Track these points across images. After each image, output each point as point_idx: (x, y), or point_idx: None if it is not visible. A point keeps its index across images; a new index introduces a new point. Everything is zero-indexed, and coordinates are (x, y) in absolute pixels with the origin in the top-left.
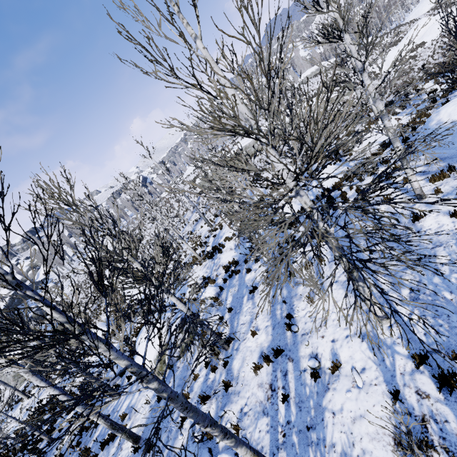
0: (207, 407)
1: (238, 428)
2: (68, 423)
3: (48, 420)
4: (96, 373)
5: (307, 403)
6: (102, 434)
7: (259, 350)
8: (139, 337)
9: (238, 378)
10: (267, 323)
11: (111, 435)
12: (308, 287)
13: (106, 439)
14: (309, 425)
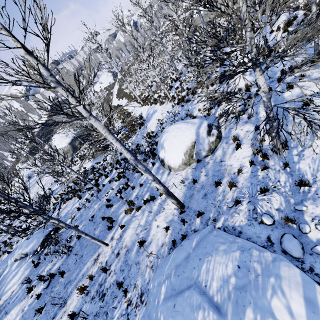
0: (267, 198)
1: None
2: (109, 183)
3: (92, 179)
4: (120, 158)
5: None
6: (140, 195)
7: None
8: (163, 135)
9: (317, 181)
10: None
11: (151, 197)
12: None
13: (148, 199)
14: None
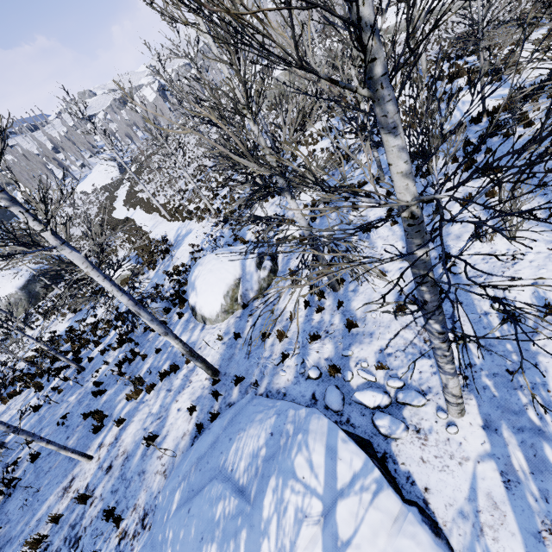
0: (318, 347)
1: (385, 367)
2: (101, 355)
3: (68, 350)
4: (124, 310)
5: (501, 347)
6: (155, 367)
7: (394, 293)
8: (196, 270)
9: (366, 320)
10: (401, 265)
11: (172, 367)
12: (469, 226)
13: (166, 370)
14: (512, 369)
